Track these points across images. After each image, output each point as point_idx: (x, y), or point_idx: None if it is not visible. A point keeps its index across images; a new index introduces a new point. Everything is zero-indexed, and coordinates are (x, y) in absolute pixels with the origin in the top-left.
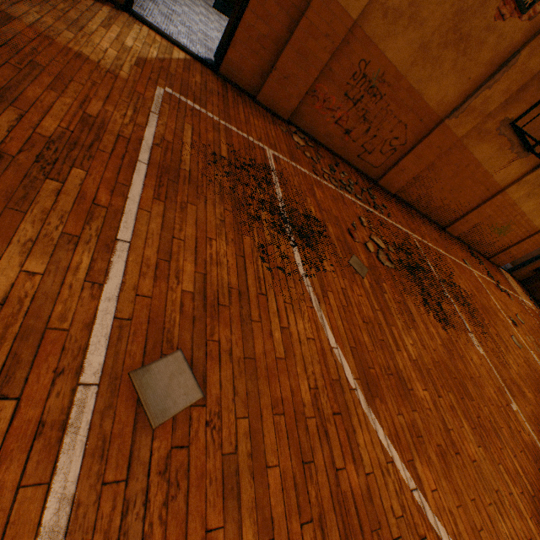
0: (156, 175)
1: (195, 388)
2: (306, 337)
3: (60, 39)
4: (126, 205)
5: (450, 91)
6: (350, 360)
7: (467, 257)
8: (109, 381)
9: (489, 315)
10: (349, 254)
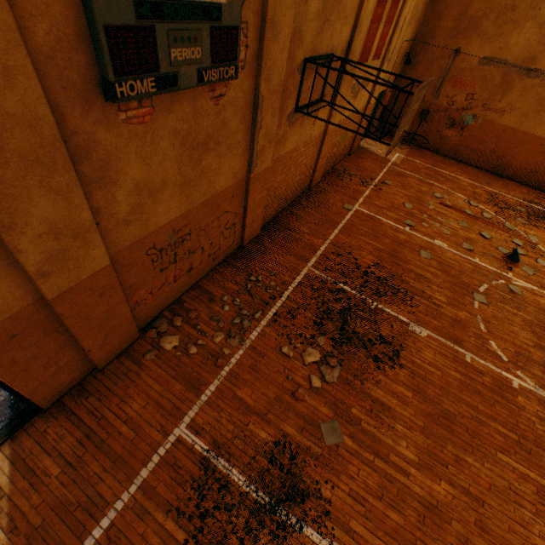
0: None
1: None
2: None
3: None
4: None
5: (234, 164)
6: None
7: (342, 193)
8: None
9: (398, 256)
10: (318, 430)
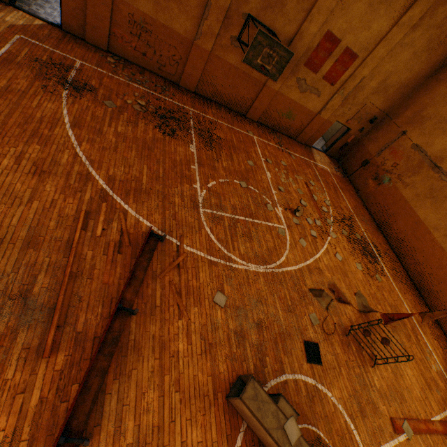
0: (2, 61)
1: None
2: (51, 108)
3: None
4: None
5: (187, 24)
6: (71, 119)
7: (258, 132)
8: None
9: (236, 150)
10: (108, 100)
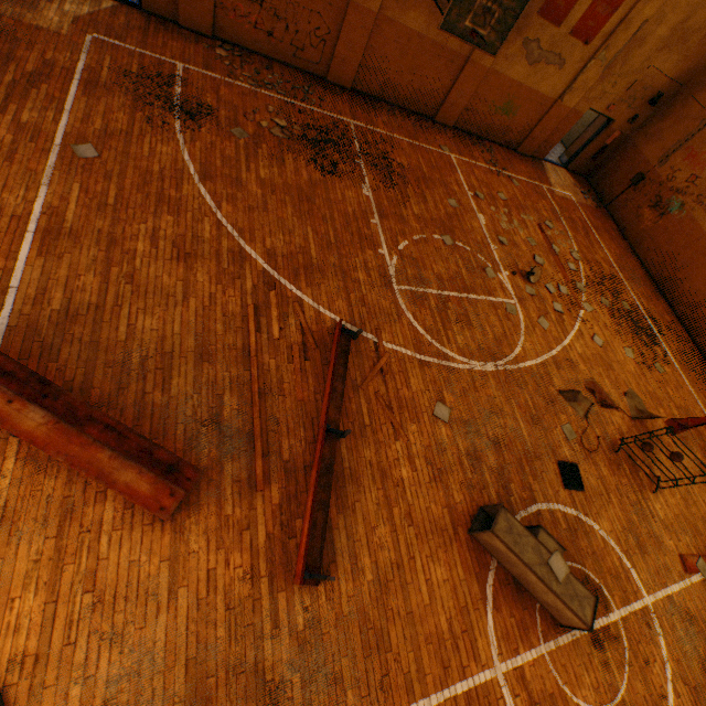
0: (85, 85)
1: (96, 154)
2: (167, 154)
3: (26, 21)
4: (68, 98)
5: None
6: (197, 167)
7: (457, 146)
8: (64, 147)
9: (428, 184)
10: (235, 127)
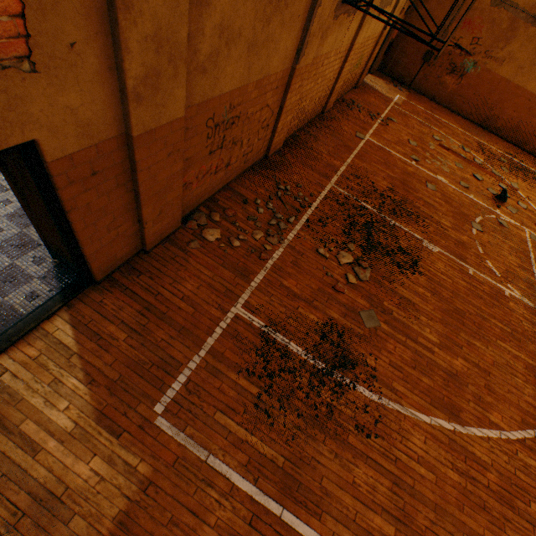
0: (293, 503)
1: None
2: (424, 443)
3: None
4: None
5: (288, 43)
6: (438, 414)
7: (353, 123)
8: None
9: (409, 185)
10: (358, 317)
